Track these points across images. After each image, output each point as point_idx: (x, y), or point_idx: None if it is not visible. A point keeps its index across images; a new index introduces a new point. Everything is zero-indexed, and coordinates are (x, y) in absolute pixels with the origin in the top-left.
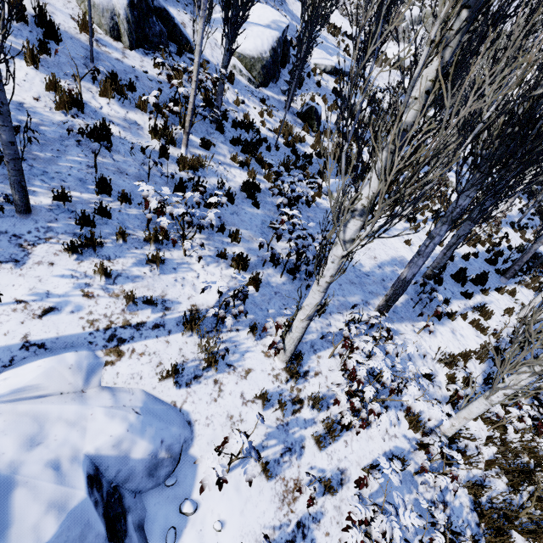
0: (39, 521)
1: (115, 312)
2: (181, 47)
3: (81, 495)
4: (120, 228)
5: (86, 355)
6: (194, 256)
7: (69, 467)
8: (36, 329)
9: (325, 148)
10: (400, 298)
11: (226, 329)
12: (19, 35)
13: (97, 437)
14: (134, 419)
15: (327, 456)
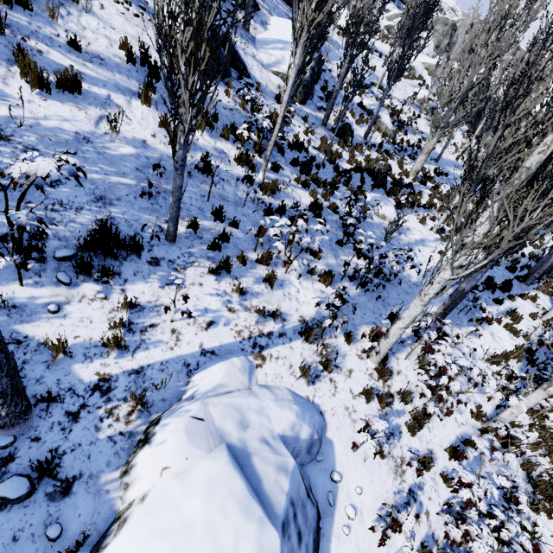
0: (276, 478)
1: (251, 324)
2: (241, 73)
3: (293, 462)
4: (242, 252)
5: (245, 360)
6: (294, 274)
7: (274, 443)
8: (206, 339)
9: (359, 162)
10: None
11: (328, 336)
12: (130, 75)
13: (280, 422)
14: (297, 409)
15: (418, 440)
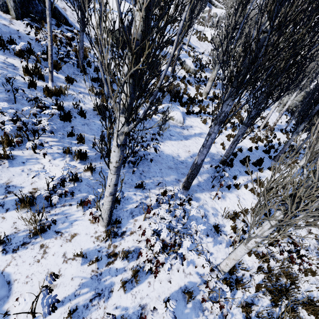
0: None
1: None
2: (59, 21)
3: None
4: None
5: None
6: (41, 153)
7: None
8: None
9: (163, 86)
10: (203, 176)
11: (61, 205)
12: None
13: None
14: None
15: (131, 296)
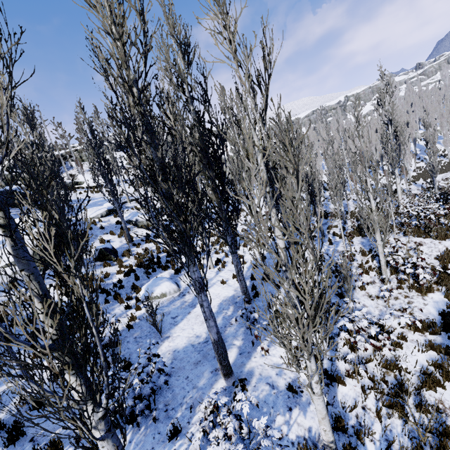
0: None
1: None
2: None
3: None
4: None
5: None
6: None
7: None
8: None
9: (129, 265)
10: (239, 335)
11: None
12: None
13: None
14: None
15: None
